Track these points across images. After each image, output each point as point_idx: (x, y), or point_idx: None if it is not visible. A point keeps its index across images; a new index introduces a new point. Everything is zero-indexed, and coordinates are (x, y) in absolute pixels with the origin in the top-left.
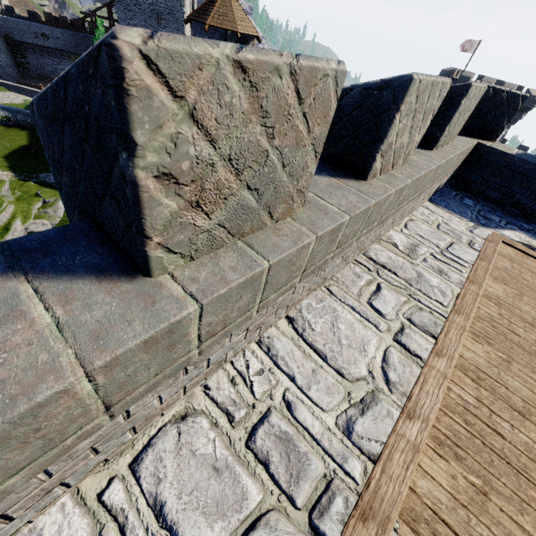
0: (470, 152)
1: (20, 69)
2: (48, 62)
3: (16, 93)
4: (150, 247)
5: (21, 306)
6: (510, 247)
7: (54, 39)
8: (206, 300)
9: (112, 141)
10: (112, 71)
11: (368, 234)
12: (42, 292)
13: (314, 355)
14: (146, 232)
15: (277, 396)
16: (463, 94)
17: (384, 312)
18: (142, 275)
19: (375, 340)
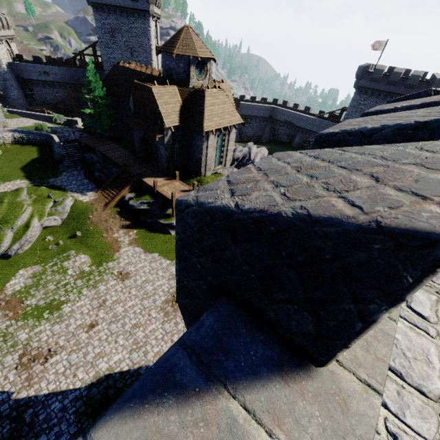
0: None
1: (28, 100)
2: (49, 92)
3: (27, 118)
4: (342, 352)
5: (247, 436)
6: None
7: (53, 75)
8: (382, 388)
9: (367, 292)
10: (435, 262)
11: None
12: (251, 410)
13: (390, 374)
14: (349, 345)
15: (381, 428)
16: None
17: (426, 315)
18: (316, 366)
19: (433, 348)
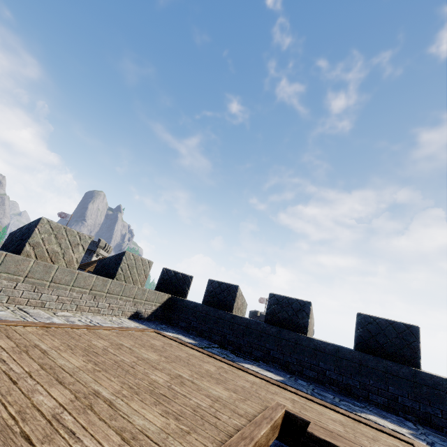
0: (168, 300)
1: None
2: None
3: None
4: None
5: None
6: (157, 334)
7: None
8: None
9: None
10: None
11: (15, 285)
12: None
13: None
14: None
15: None
16: (123, 254)
17: None
18: None
19: None
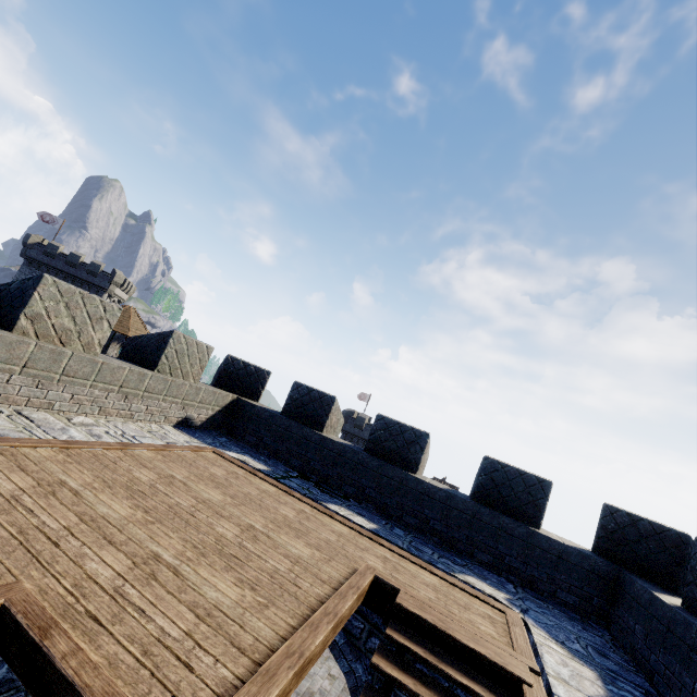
0: (232, 403)
1: None
2: None
3: None
4: None
5: None
6: (217, 455)
7: None
8: None
9: None
10: None
11: (9, 378)
12: None
13: None
14: None
15: None
16: (170, 335)
17: None
18: None
19: None
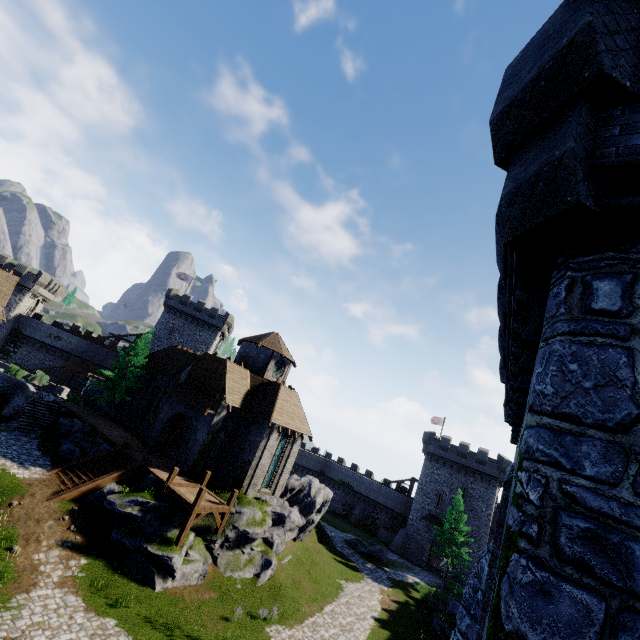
0: None
1: None
2: (41, 356)
3: None
4: None
5: None
6: None
7: (66, 342)
8: None
9: None
10: None
11: None
12: None
13: None
14: None
15: None
16: None
17: None
18: None
19: None
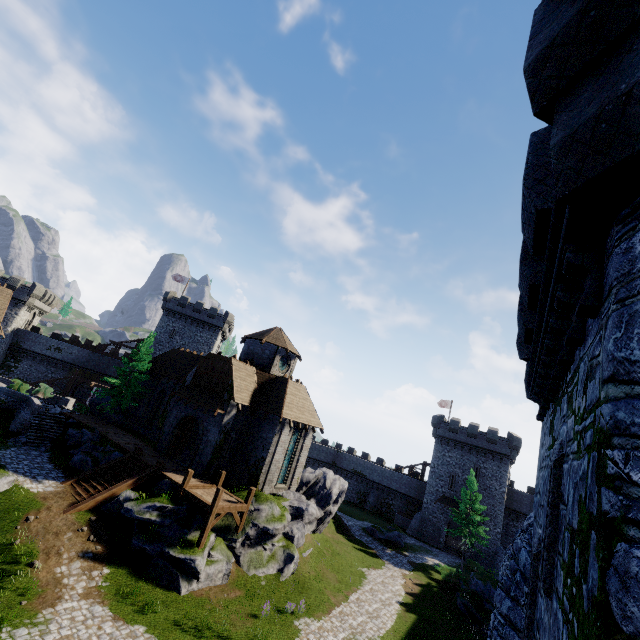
0: None
1: (0, 371)
2: (42, 369)
3: None
4: None
5: None
6: None
7: (67, 353)
8: None
9: None
10: None
11: None
12: None
13: None
14: None
15: None
16: None
17: None
18: None
19: None
